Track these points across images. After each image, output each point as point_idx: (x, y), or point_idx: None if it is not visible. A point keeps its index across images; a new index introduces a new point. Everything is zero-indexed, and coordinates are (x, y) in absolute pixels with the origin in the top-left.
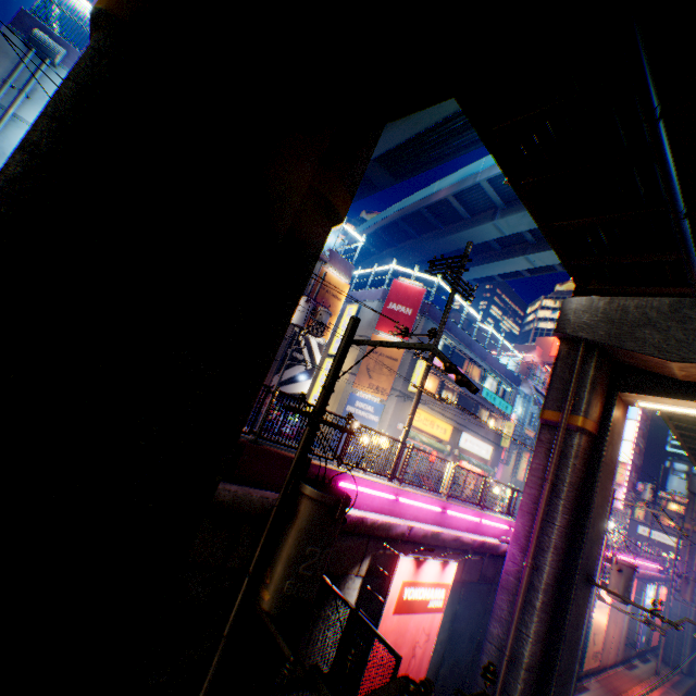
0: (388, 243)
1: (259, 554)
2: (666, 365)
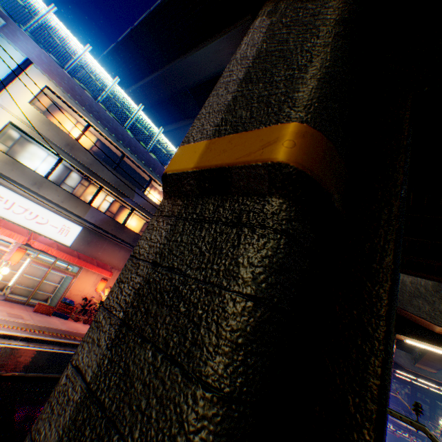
0: None
1: None
2: (432, 325)
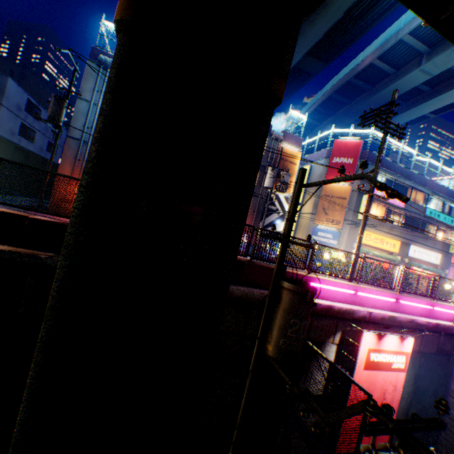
0: (326, 114)
1: (262, 325)
2: None
